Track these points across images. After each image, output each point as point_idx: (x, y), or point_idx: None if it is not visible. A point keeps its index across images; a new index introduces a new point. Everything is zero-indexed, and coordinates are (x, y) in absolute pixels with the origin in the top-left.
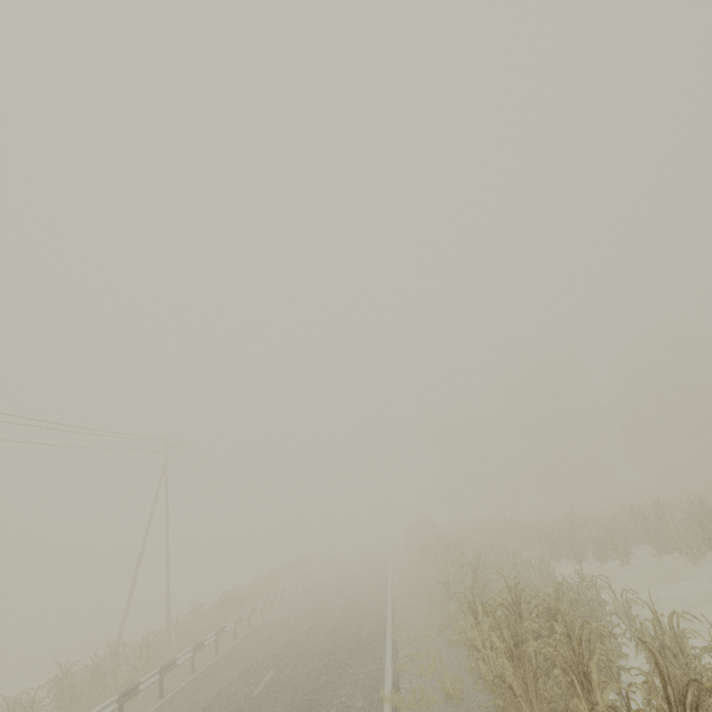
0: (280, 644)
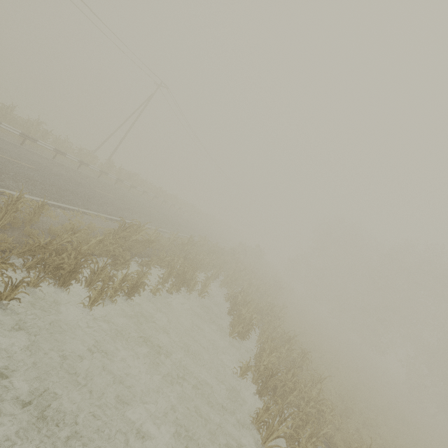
0: (75, 179)
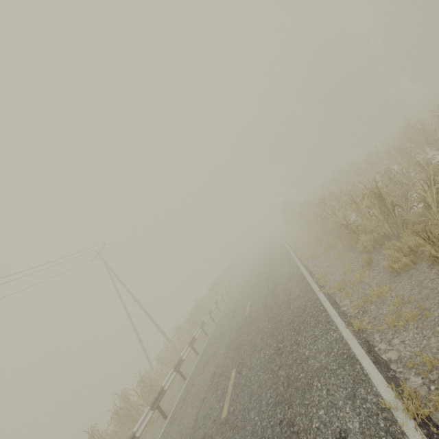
0: (234, 335)
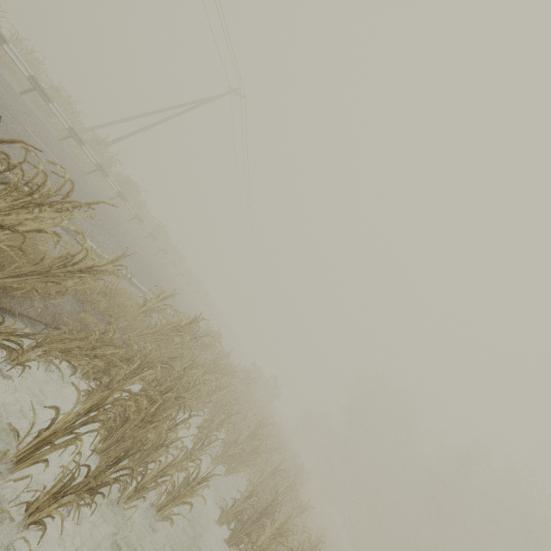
0: None
